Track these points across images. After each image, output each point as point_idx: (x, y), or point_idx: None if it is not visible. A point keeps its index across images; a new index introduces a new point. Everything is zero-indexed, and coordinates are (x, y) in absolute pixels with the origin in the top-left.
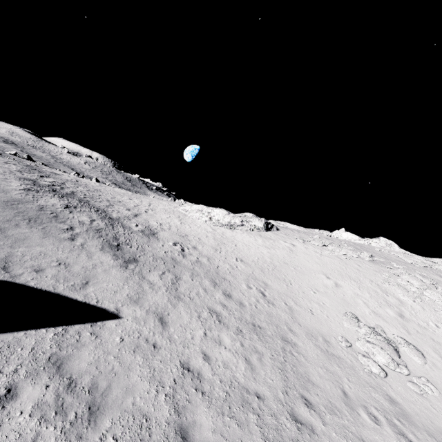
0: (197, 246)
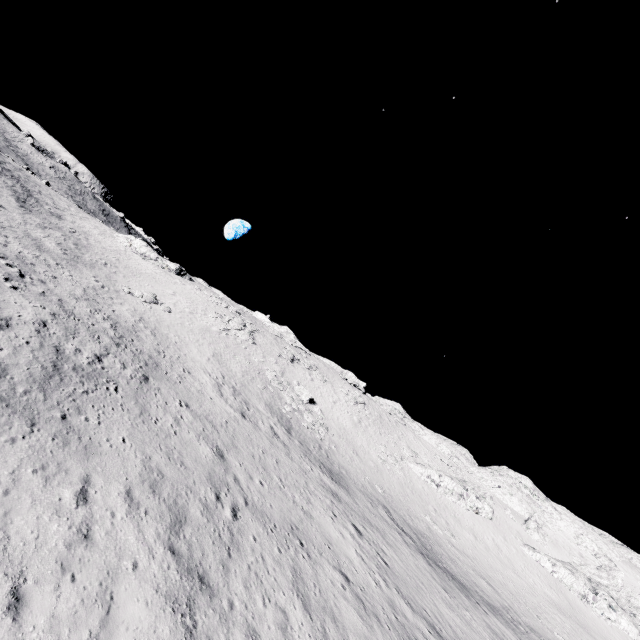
0: (91, 240)
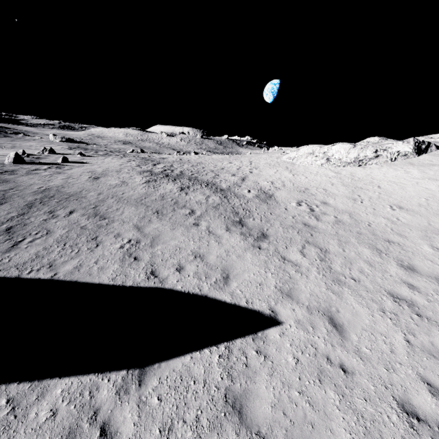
0: (327, 200)
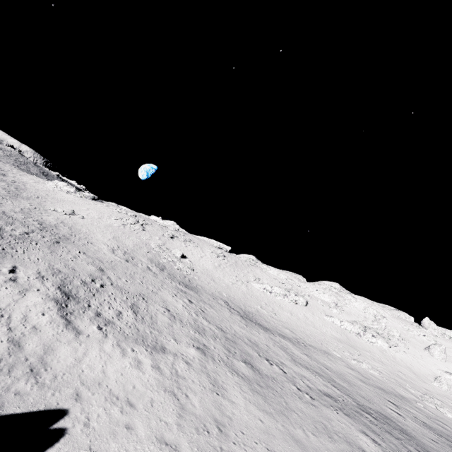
0: (27, 185)
